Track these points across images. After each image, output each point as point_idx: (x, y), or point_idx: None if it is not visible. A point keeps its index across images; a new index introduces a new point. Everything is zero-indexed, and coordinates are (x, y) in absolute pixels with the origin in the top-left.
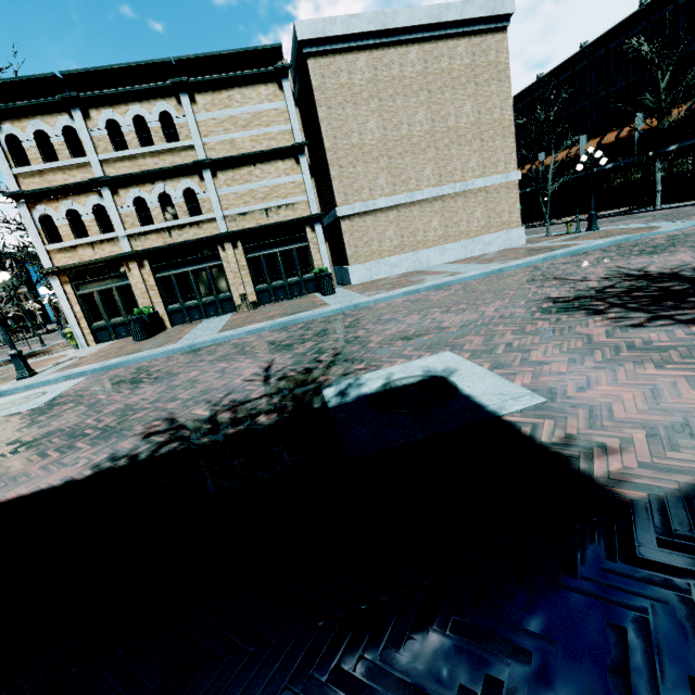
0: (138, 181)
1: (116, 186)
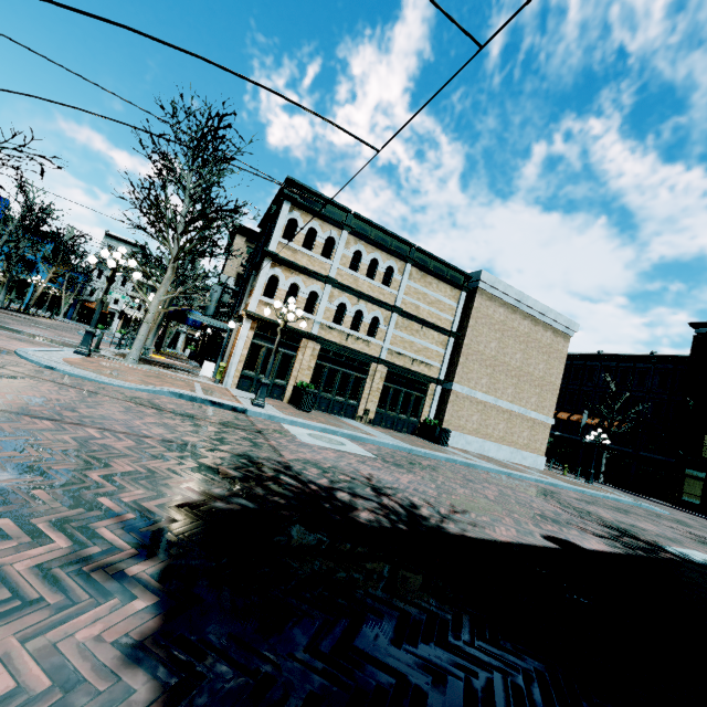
0: (350, 294)
1: (335, 288)
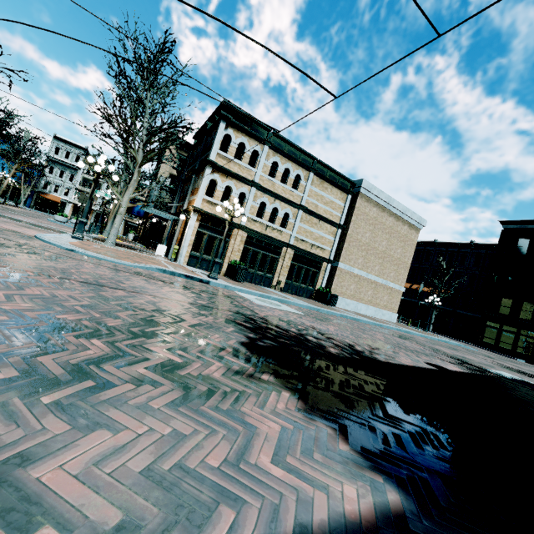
0: (269, 195)
1: (258, 190)
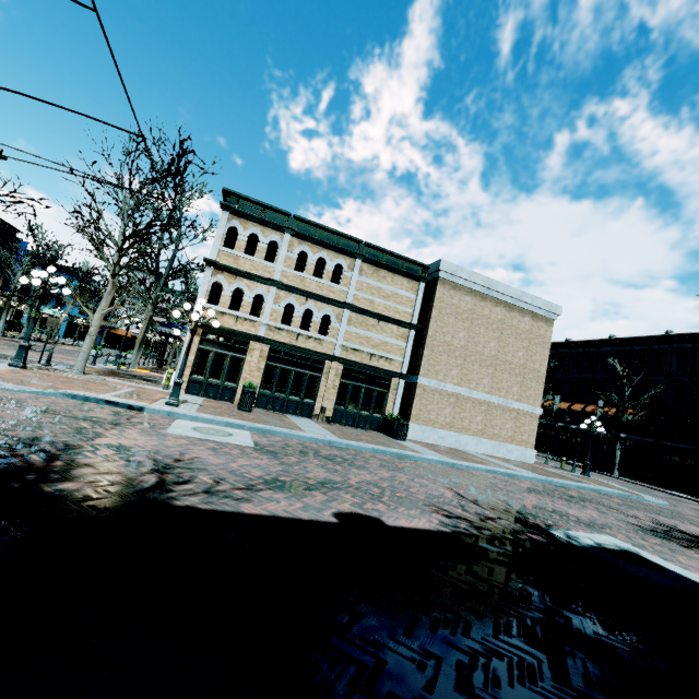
0: (297, 294)
1: (281, 290)
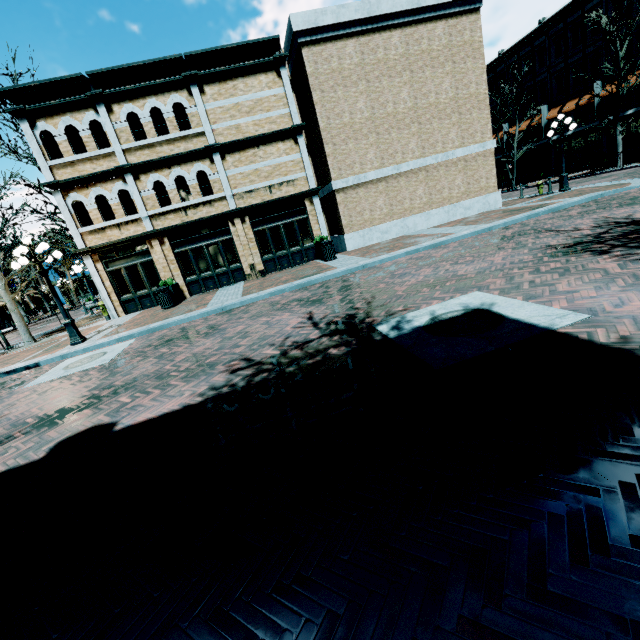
0: (156, 167)
1: (138, 172)
